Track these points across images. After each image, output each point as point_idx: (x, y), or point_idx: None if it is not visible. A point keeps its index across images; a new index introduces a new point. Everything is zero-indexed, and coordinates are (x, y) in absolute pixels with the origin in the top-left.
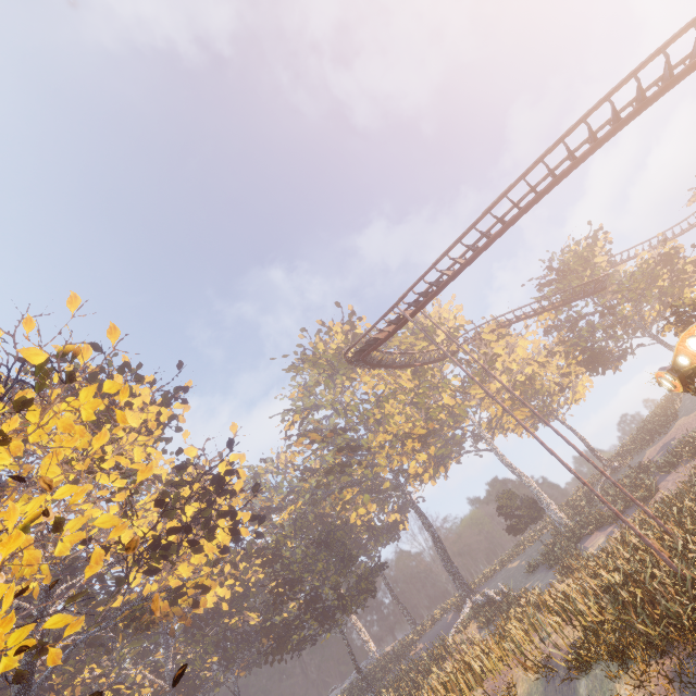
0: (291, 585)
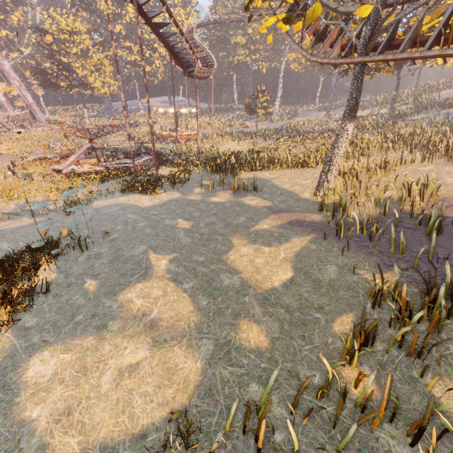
0: None
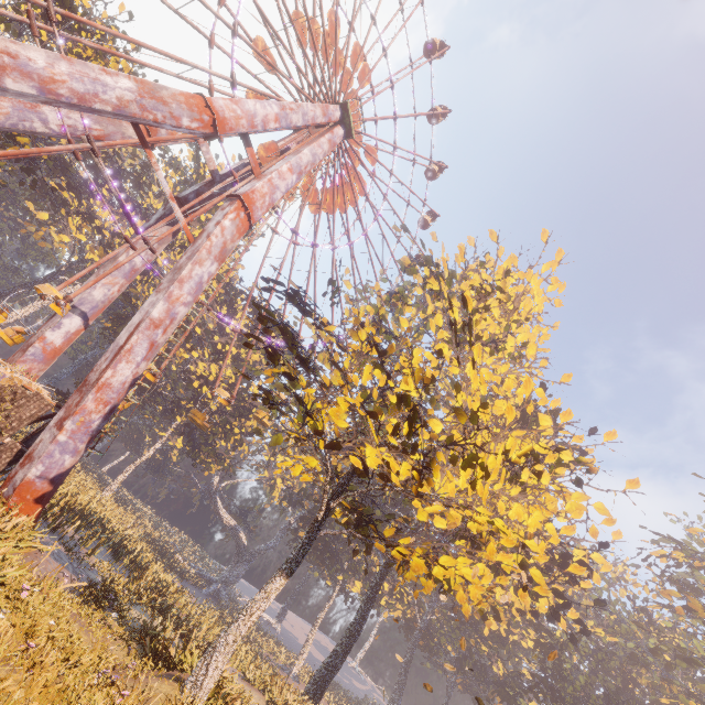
0: (556, 698)
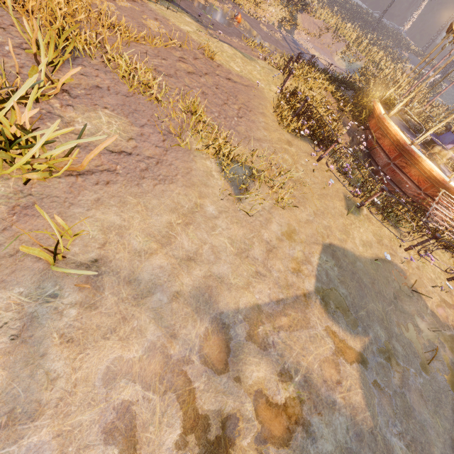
0: None
